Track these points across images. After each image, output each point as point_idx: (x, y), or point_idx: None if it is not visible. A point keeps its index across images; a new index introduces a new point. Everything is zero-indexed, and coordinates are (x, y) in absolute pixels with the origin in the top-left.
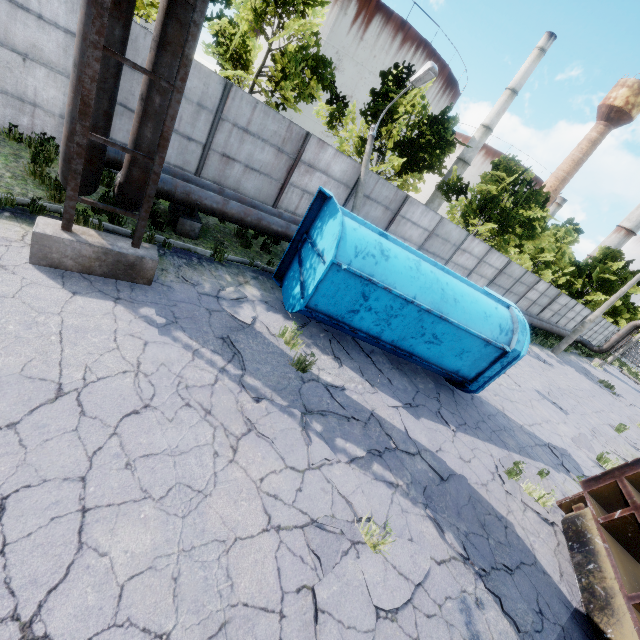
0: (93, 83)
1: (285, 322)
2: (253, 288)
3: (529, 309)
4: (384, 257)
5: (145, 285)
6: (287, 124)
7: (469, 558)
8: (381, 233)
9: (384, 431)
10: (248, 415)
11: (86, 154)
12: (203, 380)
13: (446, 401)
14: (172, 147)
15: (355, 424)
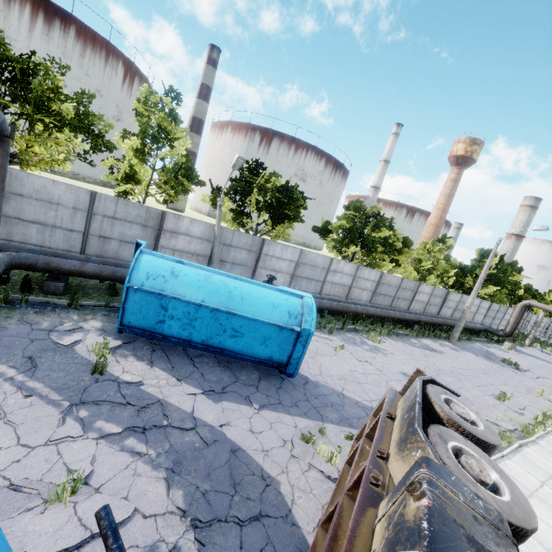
0: None
1: (111, 341)
2: (97, 322)
3: (426, 310)
4: (174, 276)
5: None
6: (145, 209)
7: (187, 510)
8: (178, 261)
9: (163, 413)
10: (5, 408)
11: None
12: None
13: (266, 387)
14: (59, 238)
15: (128, 408)
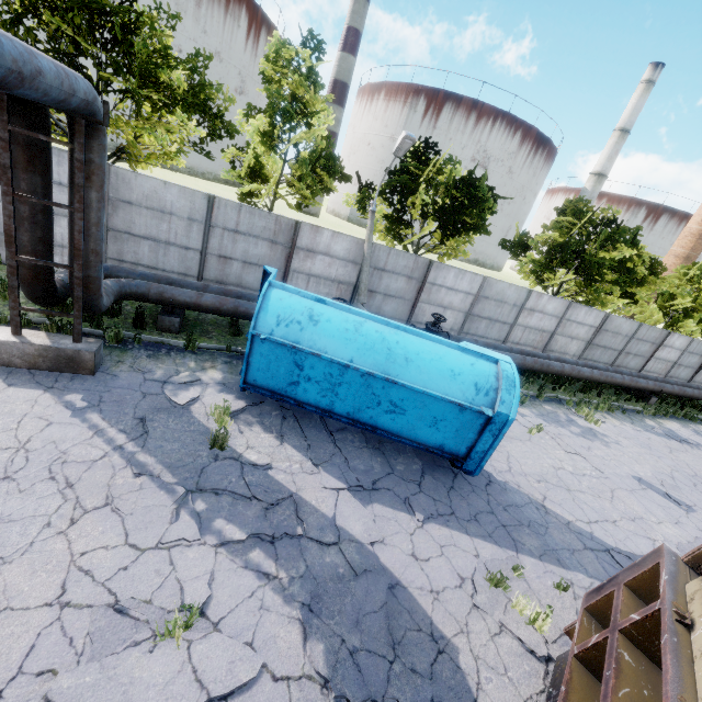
0: (11, 220)
1: (233, 402)
2: (217, 372)
3: (671, 373)
4: (312, 322)
5: (89, 375)
6: (274, 218)
7: (330, 680)
8: (318, 299)
9: (297, 515)
10: (113, 489)
11: (31, 273)
12: (88, 456)
13: (432, 485)
14: (174, 258)
15: (254, 505)
